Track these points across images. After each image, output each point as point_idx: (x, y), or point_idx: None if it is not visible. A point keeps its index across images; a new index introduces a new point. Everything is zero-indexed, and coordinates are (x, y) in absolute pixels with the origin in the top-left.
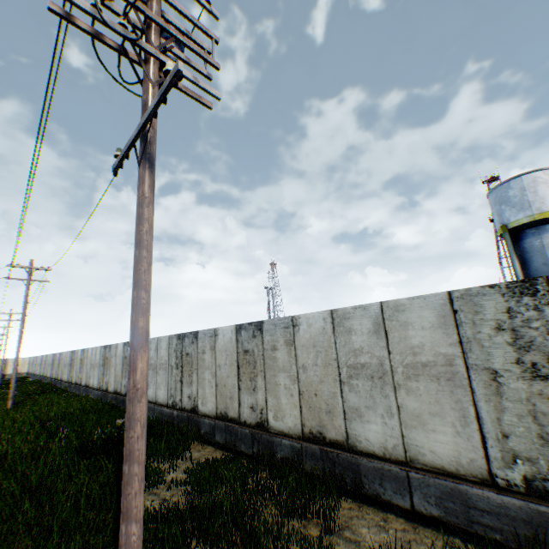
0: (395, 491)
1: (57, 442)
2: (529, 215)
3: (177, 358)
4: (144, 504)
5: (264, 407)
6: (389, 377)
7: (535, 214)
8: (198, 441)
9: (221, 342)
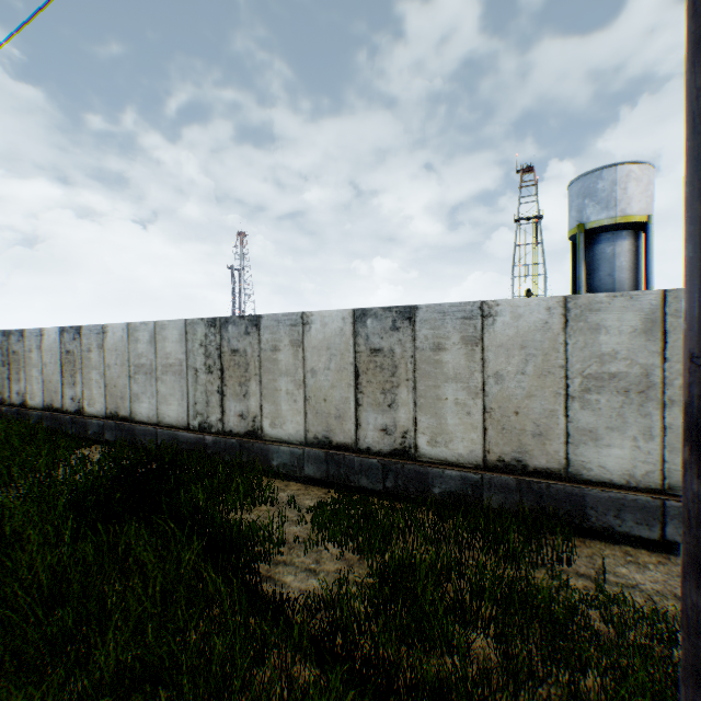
0: (637, 522)
1: (6, 498)
2: (612, 217)
3: (208, 356)
4: (324, 589)
5: (411, 430)
6: (657, 391)
7: (619, 216)
8: (265, 476)
9: (319, 335)
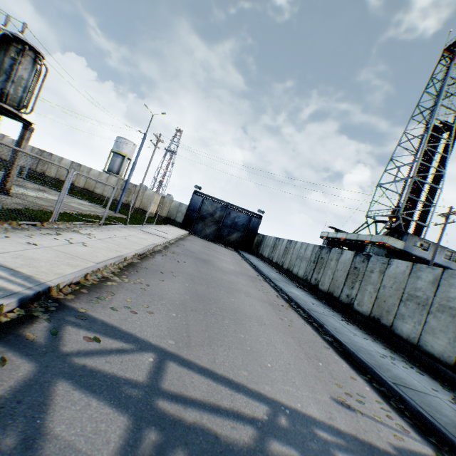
0: None
1: None
2: (118, 151)
3: None
4: None
5: None
6: None
7: (119, 151)
8: None
9: None
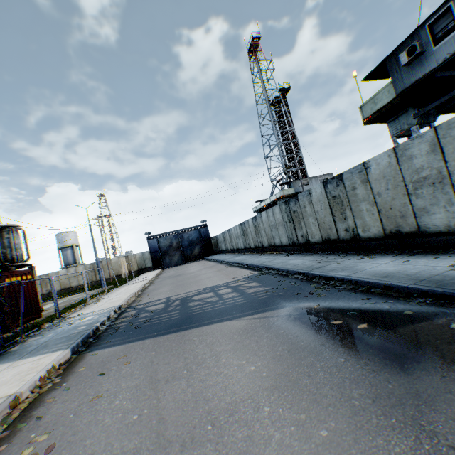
0: None
1: None
2: (64, 245)
3: None
4: None
5: None
6: None
7: (65, 245)
8: None
9: None
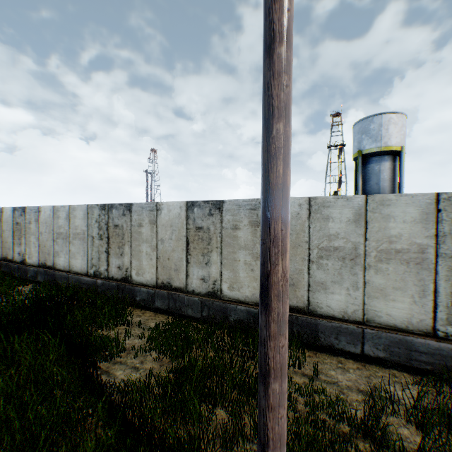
0: (348, 342)
1: None
2: (379, 147)
3: (100, 229)
4: (131, 380)
5: (218, 279)
6: (361, 259)
7: (383, 146)
8: (132, 307)
9: (166, 217)
